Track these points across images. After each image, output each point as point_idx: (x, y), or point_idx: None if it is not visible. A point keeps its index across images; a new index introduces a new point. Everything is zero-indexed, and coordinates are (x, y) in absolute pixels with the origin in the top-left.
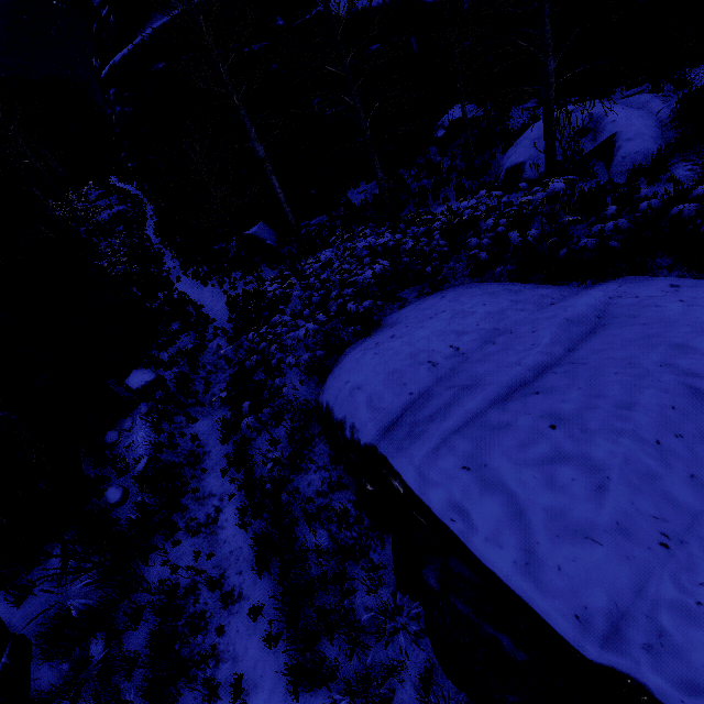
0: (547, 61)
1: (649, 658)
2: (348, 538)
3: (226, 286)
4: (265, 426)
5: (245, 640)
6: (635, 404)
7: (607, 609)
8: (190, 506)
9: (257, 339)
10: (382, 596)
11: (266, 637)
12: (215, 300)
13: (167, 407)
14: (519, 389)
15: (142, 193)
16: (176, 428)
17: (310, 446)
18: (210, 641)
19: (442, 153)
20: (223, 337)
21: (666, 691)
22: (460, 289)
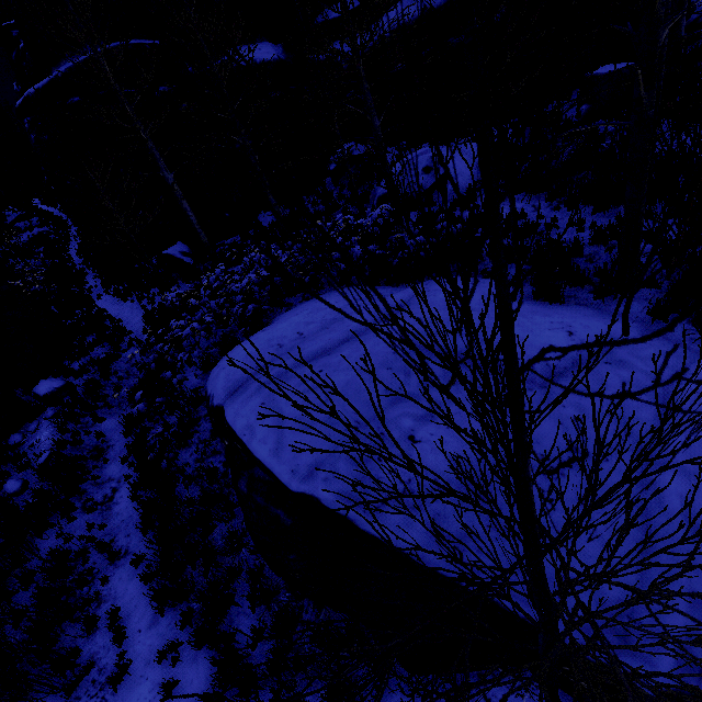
0: (373, 119)
1: (324, 484)
2: (215, 489)
3: (145, 301)
4: (161, 414)
5: (126, 584)
6: (372, 352)
7: (309, 463)
8: (89, 490)
9: (153, 339)
10: (235, 526)
11: (143, 576)
12: (133, 315)
13: (74, 409)
14: (322, 355)
15: (66, 215)
16: (82, 427)
17: (196, 425)
18: (95, 590)
19: (335, 183)
20: (138, 346)
21: (327, 498)
22: (330, 293)
